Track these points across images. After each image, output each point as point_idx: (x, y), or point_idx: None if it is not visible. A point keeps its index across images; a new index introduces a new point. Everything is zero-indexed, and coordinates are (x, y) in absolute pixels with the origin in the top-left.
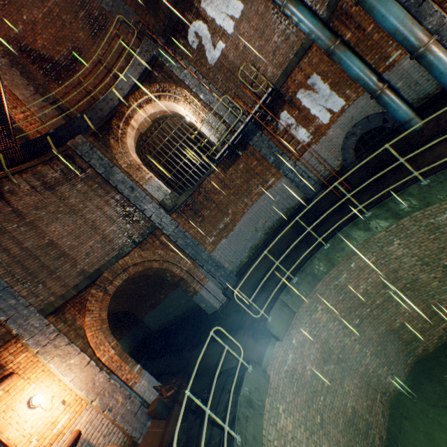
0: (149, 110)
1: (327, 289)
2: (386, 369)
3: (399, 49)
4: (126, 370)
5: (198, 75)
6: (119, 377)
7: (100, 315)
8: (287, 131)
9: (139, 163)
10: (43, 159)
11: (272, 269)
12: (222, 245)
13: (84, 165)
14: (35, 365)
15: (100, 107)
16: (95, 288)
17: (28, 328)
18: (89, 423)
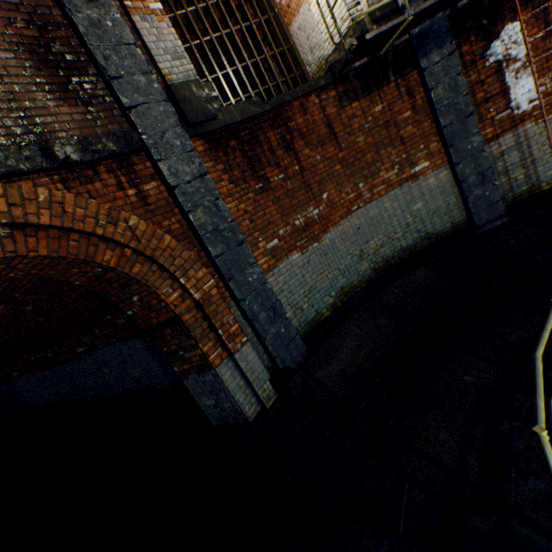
0: None
1: None
2: None
3: None
4: None
5: None
6: None
7: None
8: (498, 71)
9: None
10: None
11: None
12: (290, 265)
13: None
14: None
15: None
16: None
17: None
18: None
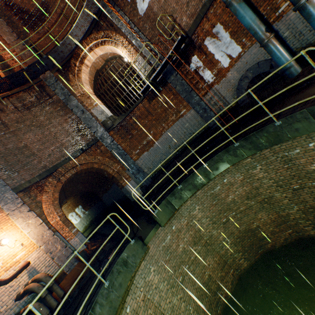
0: (98, 52)
1: (205, 195)
2: (241, 254)
3: (287, 1)
4: (66, 230)
5: (131, 24)
6: (61, 234)
7: (54, 195)
8: (196, 72)
9: (90, 93)
10: (23, 88)
11: (163, 178)
12: (144, 156)
13: (51, 93)
14: (7, 221)
15: (61, 49)
16: (52, 178)
17: (4, 199)
18: (37, 258)
